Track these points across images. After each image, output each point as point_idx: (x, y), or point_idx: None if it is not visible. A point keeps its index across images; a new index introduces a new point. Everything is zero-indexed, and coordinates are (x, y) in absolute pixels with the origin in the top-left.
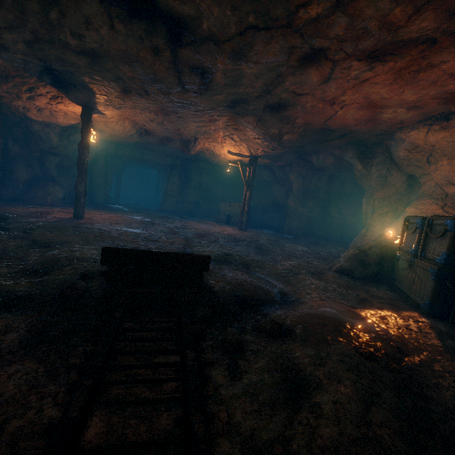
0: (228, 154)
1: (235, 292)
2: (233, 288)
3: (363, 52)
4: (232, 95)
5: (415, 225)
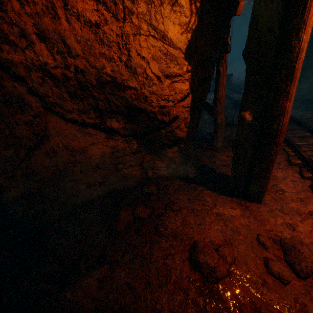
0: None
1: (237, 83)
2: (236, 83)
3: None
4: None
5: None
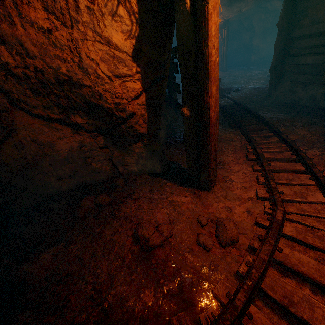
0: None
1: (226, 88)
2: (226, 88)
3: None
4: None
5: None
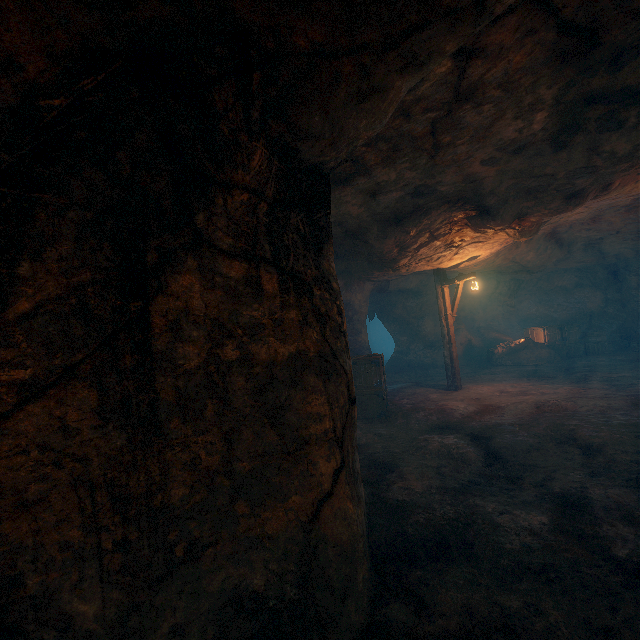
0: (466, 258)
1: None
2: None
3: (589, 263)
4: (612, 248)
5: (554, 330)
